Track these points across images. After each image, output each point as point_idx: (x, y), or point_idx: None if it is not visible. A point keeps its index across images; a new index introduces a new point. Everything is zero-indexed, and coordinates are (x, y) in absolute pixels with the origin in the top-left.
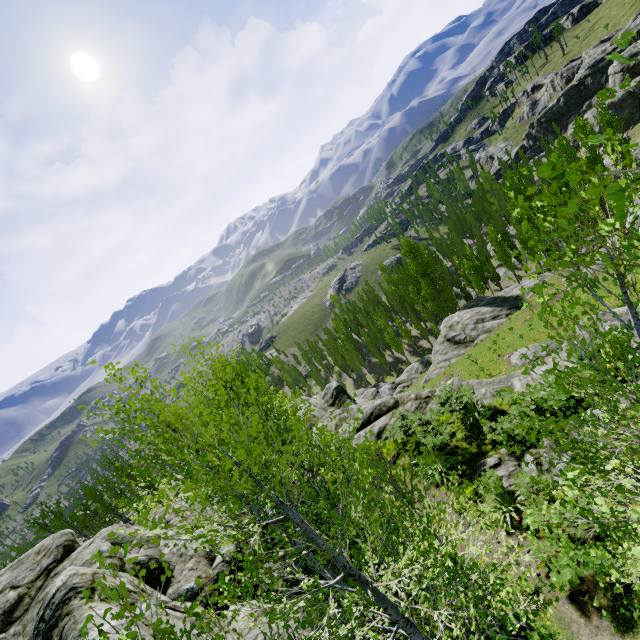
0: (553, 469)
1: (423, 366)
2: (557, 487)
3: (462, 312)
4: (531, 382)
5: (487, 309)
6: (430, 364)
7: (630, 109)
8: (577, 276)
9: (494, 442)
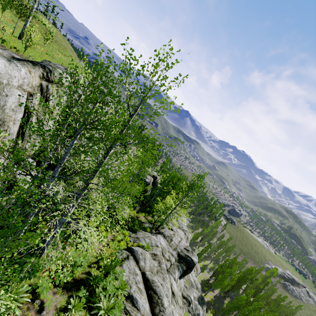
0: None
1: None
2: None
3: None
4: None
5: None
6: None
7: None
8: None
9: None
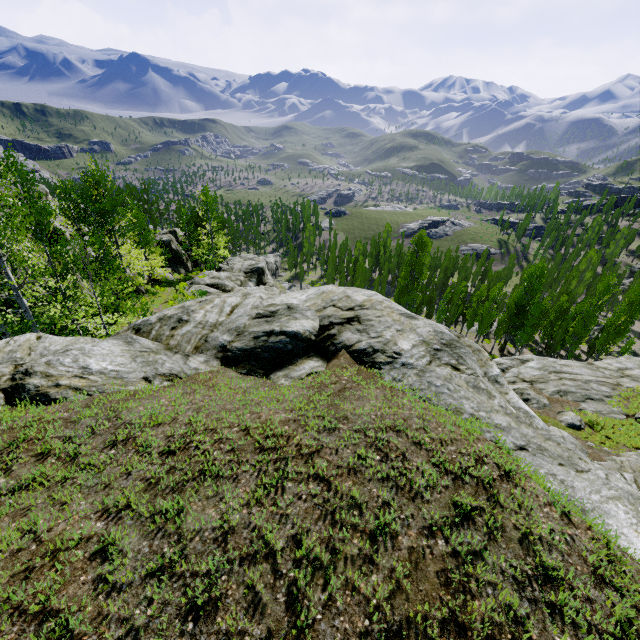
0: None
1: None
2: None
3: None
4: None
5: None
6: None
7: None
8: None
9: None
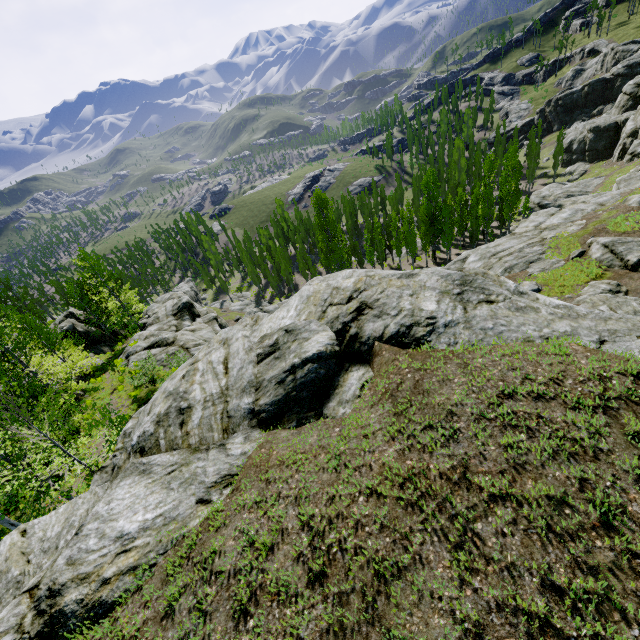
0: None
1: None
2: None
3: None
4: None
5: None
6: None
7: (607, 142)
8: None
9: None
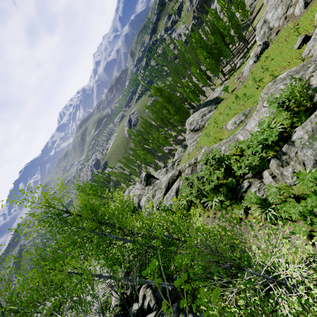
0: (284, 177)
1: (183, 148)
2: (290, 186)
3: (193, 114)
4: (248, 133)
5: (205, 108)
6: (186, 146)
7: None
8: (241, 76)
9: (240, 173)
